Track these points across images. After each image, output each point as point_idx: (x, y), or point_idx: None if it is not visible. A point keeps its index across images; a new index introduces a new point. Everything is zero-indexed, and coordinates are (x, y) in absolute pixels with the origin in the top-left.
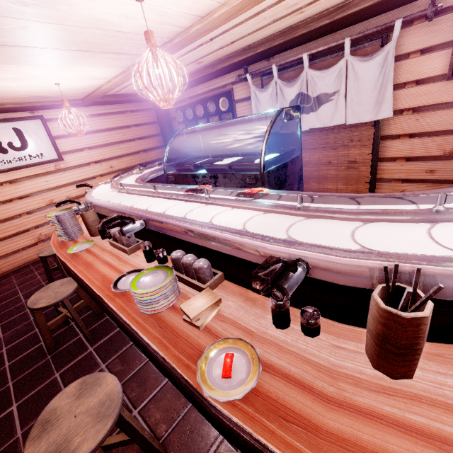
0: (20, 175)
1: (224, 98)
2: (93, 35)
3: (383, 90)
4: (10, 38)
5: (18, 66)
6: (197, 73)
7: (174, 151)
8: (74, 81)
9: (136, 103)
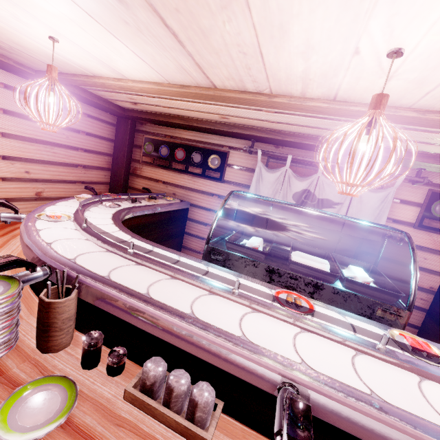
0: None
1: (216, 156)
2: (232, 33)
3: (378, 218)
4: None
5: None
6: (206, 122)
7: (123, 181)
8: (73, 51)
9: (98, 110)
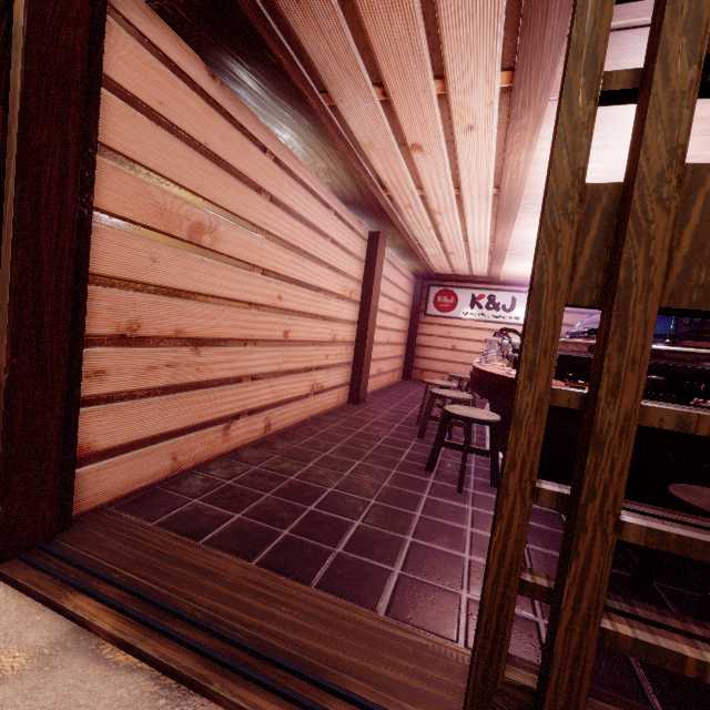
0: (496, 328)
1: None
2: None
3: None
4: (518, 252)
5: (522, 262)
6: None
7: None
8: None
9: None
